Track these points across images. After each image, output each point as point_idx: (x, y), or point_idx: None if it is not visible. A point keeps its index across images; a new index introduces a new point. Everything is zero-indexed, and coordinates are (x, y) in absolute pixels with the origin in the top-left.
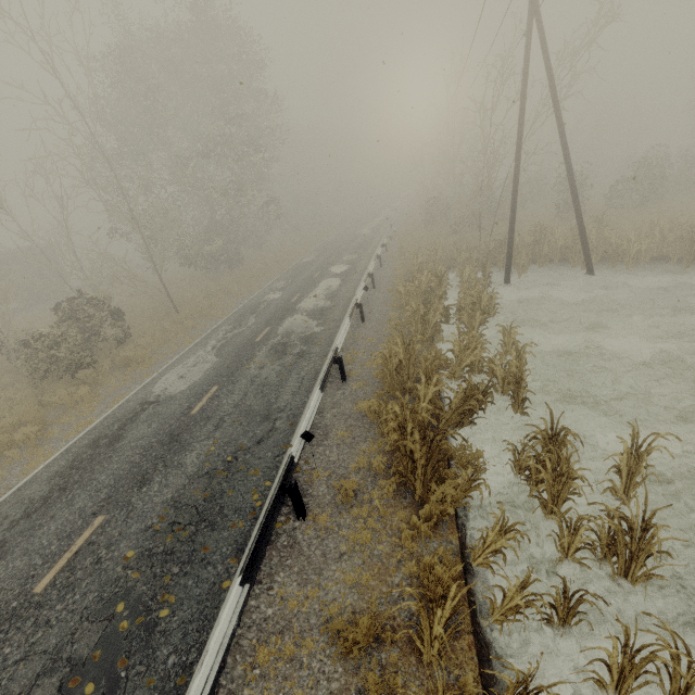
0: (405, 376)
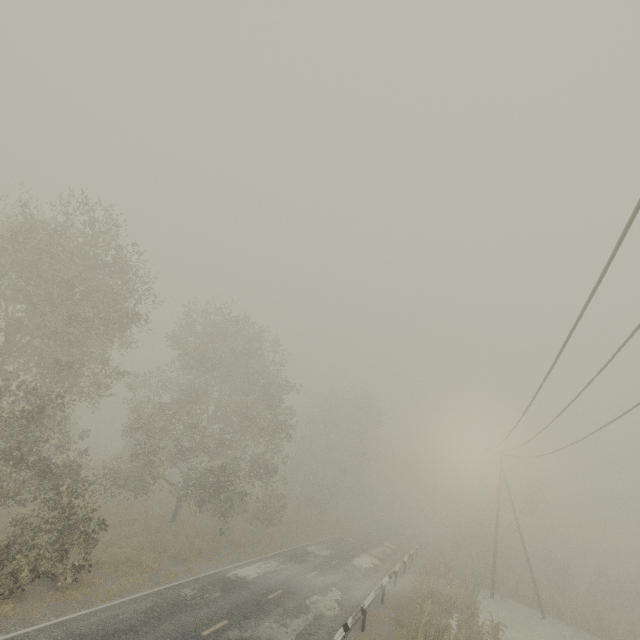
0: None
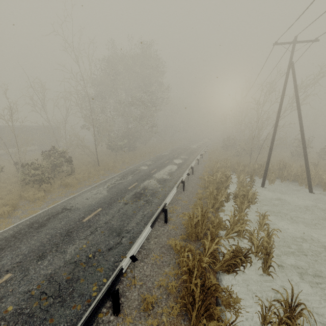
0: (199, 230)
